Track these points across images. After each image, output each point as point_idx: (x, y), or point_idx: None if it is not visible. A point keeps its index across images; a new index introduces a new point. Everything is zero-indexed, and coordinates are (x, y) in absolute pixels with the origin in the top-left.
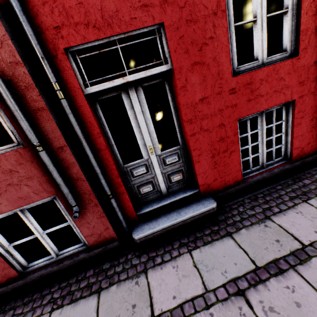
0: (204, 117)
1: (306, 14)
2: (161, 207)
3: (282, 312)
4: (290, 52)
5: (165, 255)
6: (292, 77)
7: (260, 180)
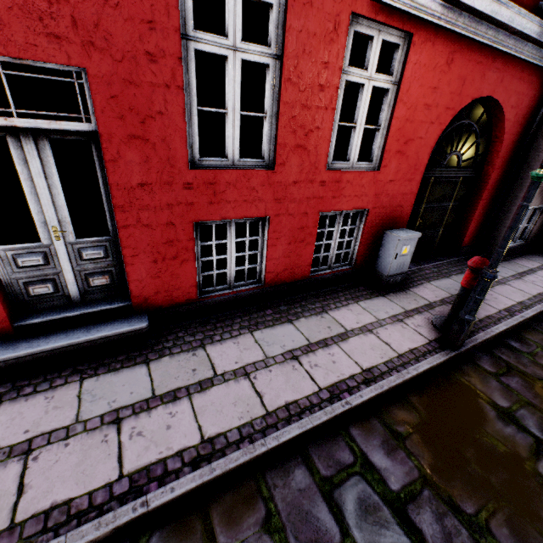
0: (145, 208)
1: (285, 128)
2: (63, 320)
3: (148, 435)
4: (269, 162)
5: (42, 384)
6: (267, 190)
7: (222, 302)
